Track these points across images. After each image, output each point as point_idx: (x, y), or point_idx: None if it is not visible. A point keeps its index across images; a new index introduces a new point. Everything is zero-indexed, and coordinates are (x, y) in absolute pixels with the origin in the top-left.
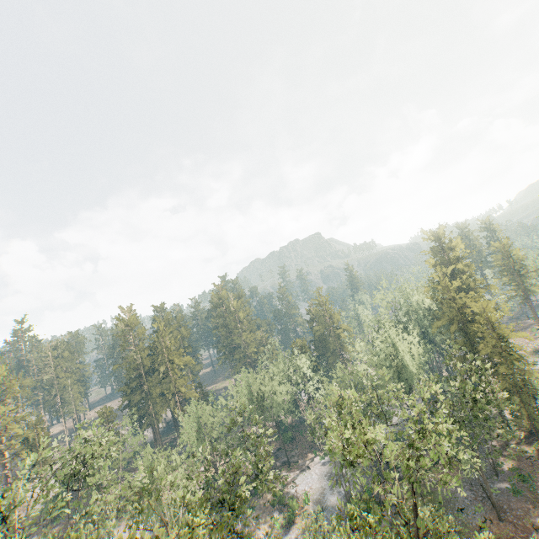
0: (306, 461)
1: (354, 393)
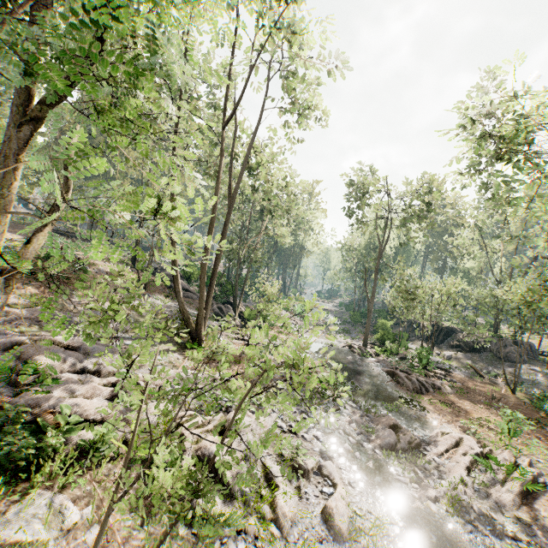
0: None
1: None
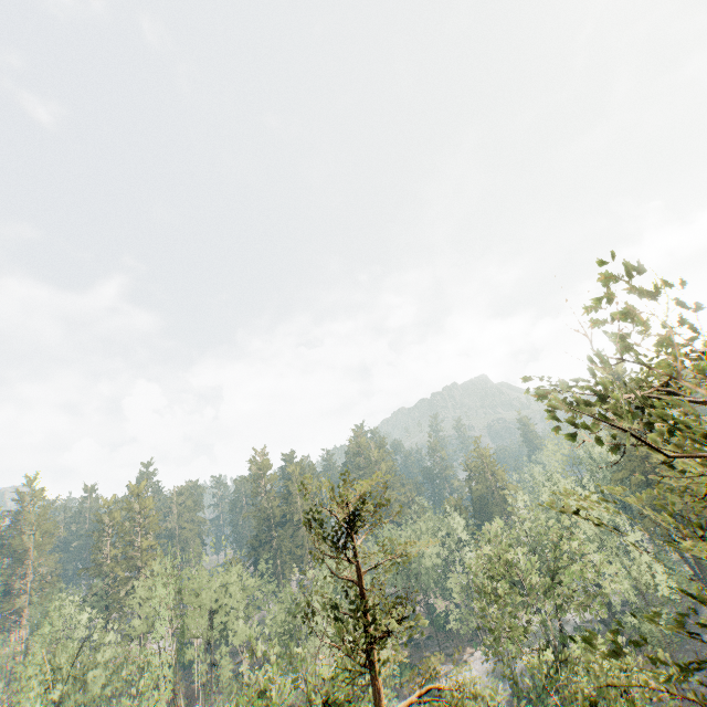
0: (464, 654)
1: (499, 522)
